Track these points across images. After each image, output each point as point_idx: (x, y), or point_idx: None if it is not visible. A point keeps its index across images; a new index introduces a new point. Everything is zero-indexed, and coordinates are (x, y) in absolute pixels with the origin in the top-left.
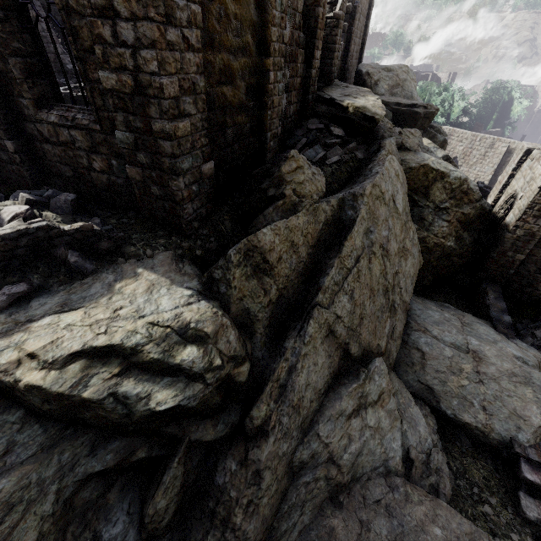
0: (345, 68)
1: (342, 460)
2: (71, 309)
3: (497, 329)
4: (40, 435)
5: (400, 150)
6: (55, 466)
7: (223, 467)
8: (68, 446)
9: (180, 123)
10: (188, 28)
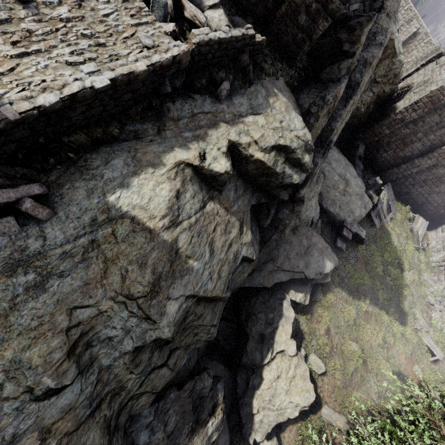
0: None
1: (302, 217)
2: (257, 113)
3: (356, 170)
4: (242, 184)
5: None
6: (247, 199)
7: (282, 212)
8: (248, 192)
9: None
10: None
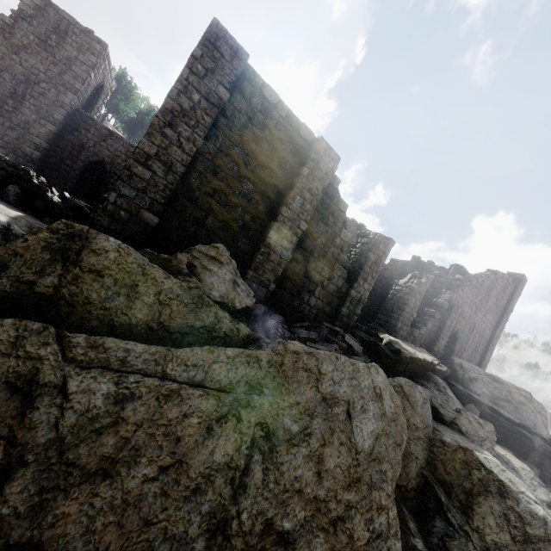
0: (433, 348)
1: None
2: None
3: None
4: None
5: (447, 426)
6: None
7: None
8: None
9: (141, 167)
10: (186, 140)
